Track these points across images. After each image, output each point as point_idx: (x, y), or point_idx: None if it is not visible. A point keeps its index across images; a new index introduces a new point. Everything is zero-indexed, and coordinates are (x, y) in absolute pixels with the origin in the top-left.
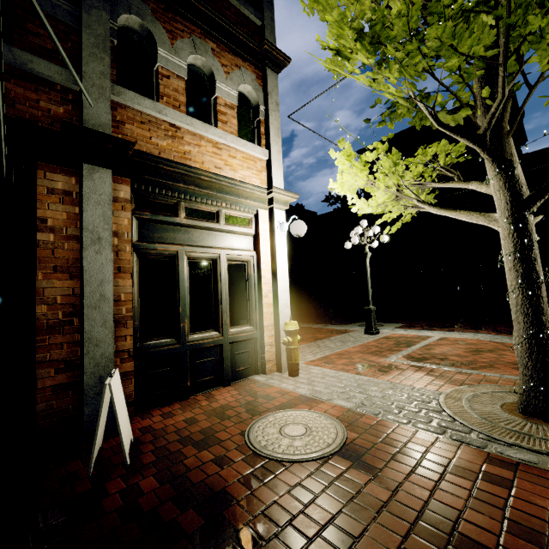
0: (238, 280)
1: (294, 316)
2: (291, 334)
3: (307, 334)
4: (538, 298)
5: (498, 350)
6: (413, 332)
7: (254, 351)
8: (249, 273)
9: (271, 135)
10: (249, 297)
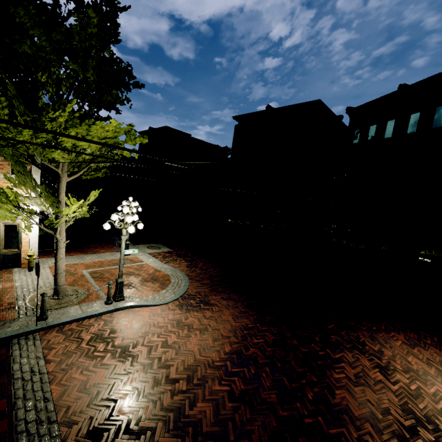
0: (12, 231)
1: (145, 229)
2: (29, 256)
3: (101, 248)
4: (56, 266)
5: (138, 275)
6: (146, 258)
7: (18, 259)
8: (18, 228)
9: (33, 171)
10: (18, 238)
